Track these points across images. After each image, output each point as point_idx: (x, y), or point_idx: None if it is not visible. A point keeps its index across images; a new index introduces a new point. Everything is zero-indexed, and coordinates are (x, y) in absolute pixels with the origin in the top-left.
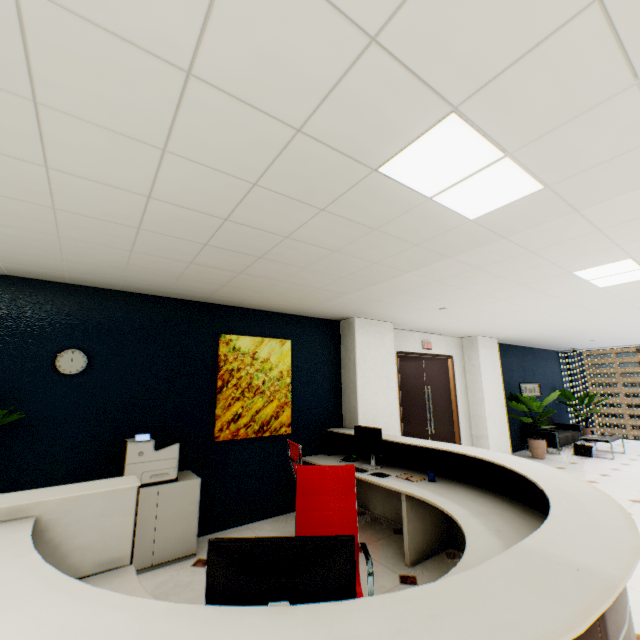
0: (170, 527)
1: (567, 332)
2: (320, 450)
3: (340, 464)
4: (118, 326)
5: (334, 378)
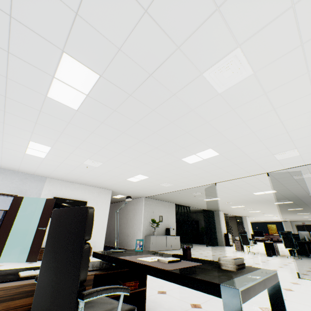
0: None
1: None
2: None
3: None
4: (258, 224)
5: (283, 228)
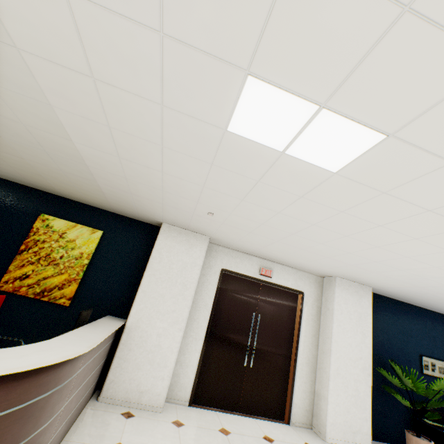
0: None
1: None
2: None
3: None
4: None
5: (137, 273)
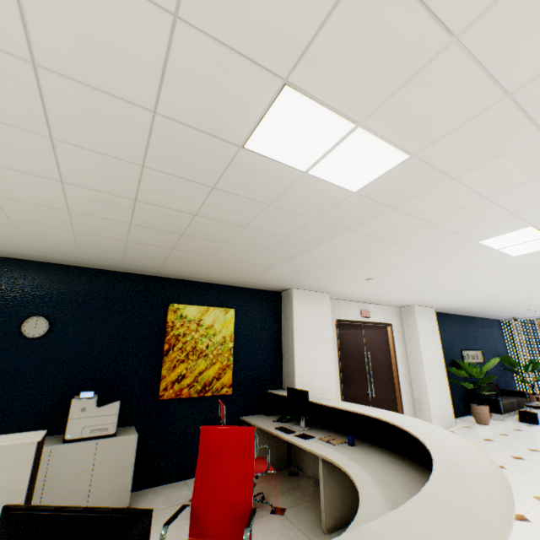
0: (105, 480)
1: (500, 301)
2: (260, 410)
3: (273, 424)
4: (79, 296)
5: (275, 343)
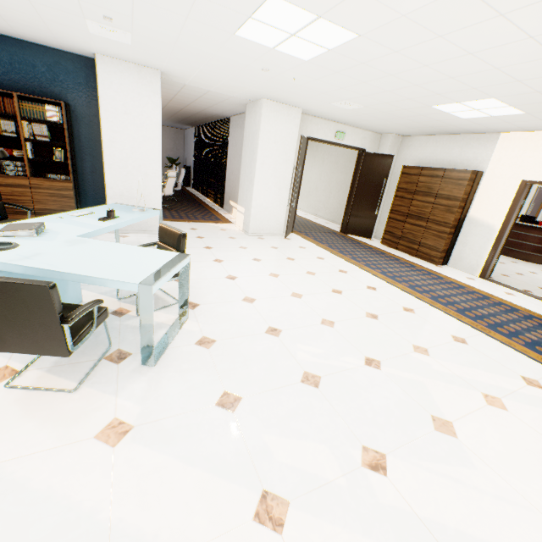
0: None
1: None
2: None
3: None
4: None
5: None
